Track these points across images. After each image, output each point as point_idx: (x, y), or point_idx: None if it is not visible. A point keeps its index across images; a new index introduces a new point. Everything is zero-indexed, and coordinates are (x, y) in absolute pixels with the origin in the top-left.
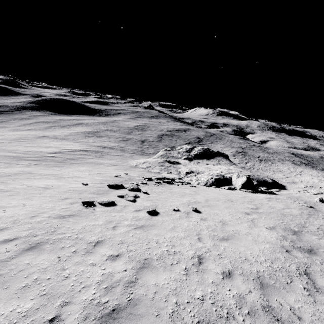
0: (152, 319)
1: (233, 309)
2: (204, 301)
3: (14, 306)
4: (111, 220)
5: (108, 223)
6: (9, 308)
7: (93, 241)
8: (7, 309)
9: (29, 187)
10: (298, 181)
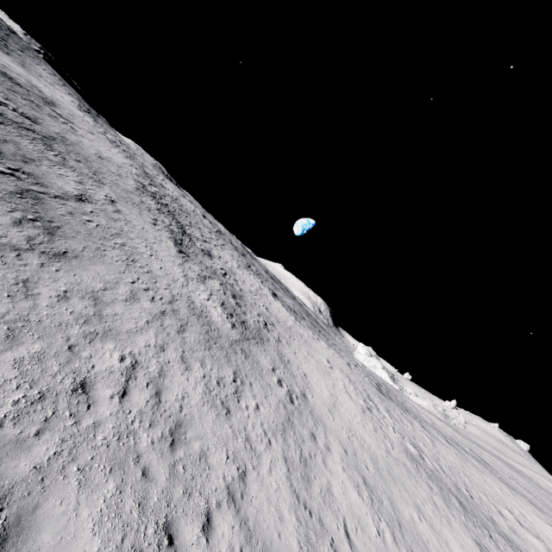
0: None
1: None
2: None
3: None
4: None
5: None
6: None
7: None
8: None
9: None
10: None
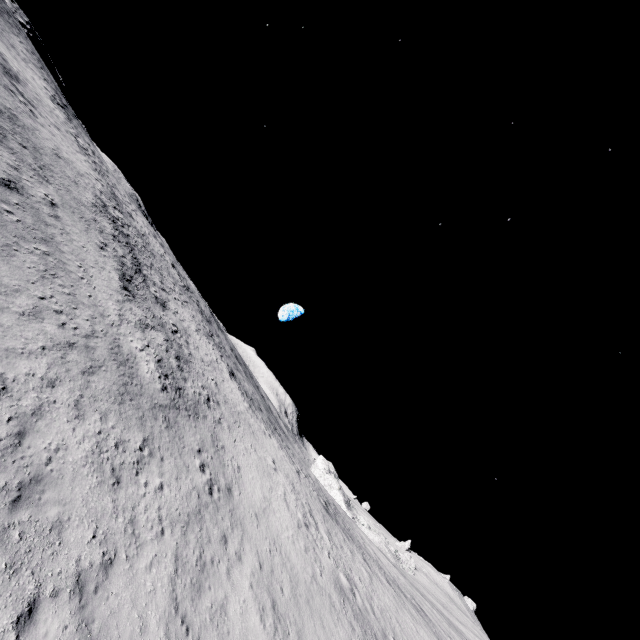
0: None
1: None
2: None
3: None
4: None
5: None
6: None
7: None
8: None
9: None
10: None
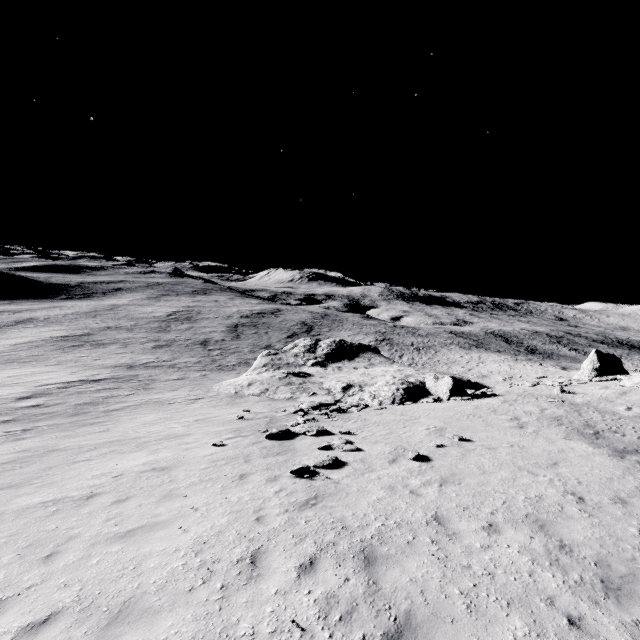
0: None
1: None
2: None
3: (505, 632)
4: (388, 485)
5: (393, 490)
6: (506, 637)
7: (426, 519)
8: (506, 639)
9: (121, 477)
10: (487, 373)
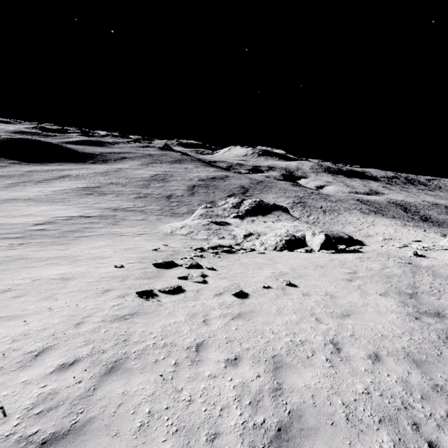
0: (330, 429)
1: (405, 397)
2: (371, 394)
3: None
4: (194, 312)
5: (193, 317)
6: None
7: (190, 345)
8: None
9: (37, 281)
10: (373, 233)
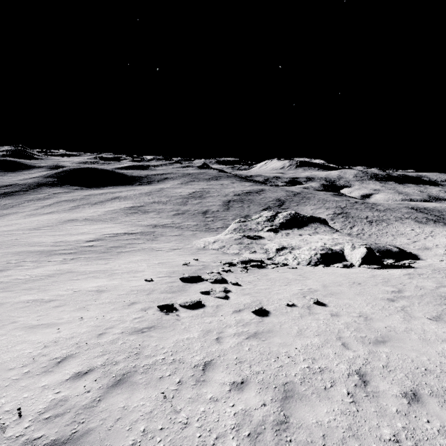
0: None
1: None
2: (401, 443)
3: None
4: (209, 329)
5: (207, 334)
6: None
7: (198, 363)
8: None
9: (77, 292)
10: (432, 246)
